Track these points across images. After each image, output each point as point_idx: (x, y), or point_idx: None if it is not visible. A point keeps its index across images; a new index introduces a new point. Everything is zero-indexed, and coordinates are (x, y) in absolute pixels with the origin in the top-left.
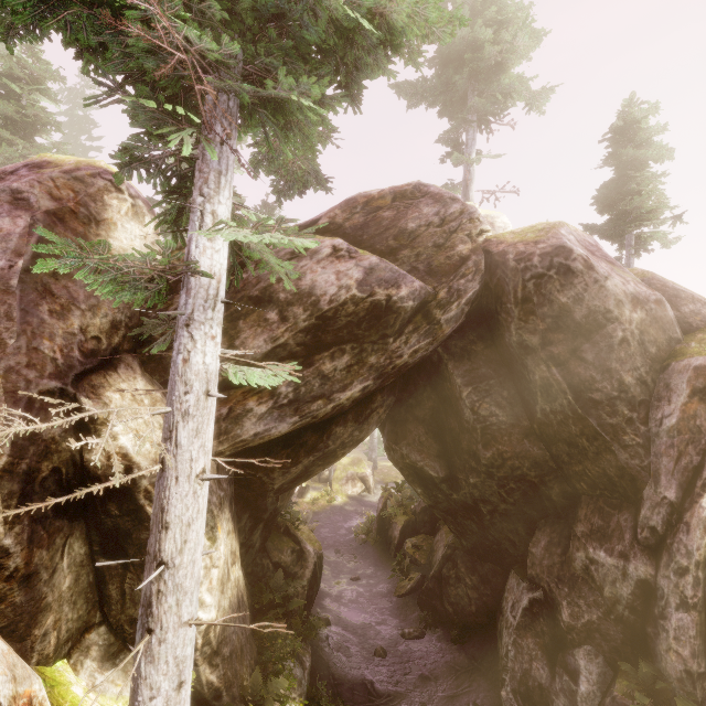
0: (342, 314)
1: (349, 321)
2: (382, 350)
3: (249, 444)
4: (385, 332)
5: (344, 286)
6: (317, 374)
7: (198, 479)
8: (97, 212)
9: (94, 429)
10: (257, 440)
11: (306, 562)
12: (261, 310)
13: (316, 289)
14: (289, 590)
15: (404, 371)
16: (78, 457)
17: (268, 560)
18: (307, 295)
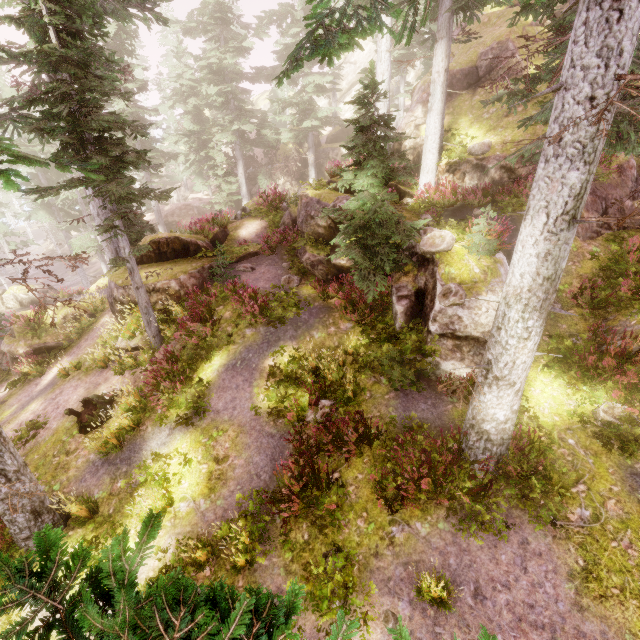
0: None
1: None
2: None
3: None
4: None
5: None
6: None
7: None
8: None
9: None
10: None
11: None
12: None
13: None
14: None
15: None
16: None
17: None
18: None
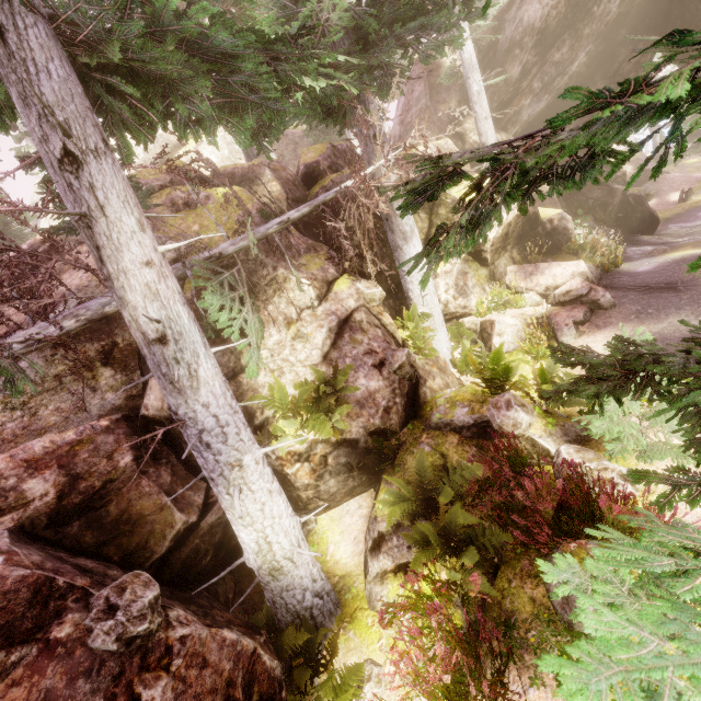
0: (550, 22)
1: (557, 22)
2: (591, 21)
3: (528, 122)
4: (587, 8)
5: (543, 6)
6: (551, 66)
7: (485, 120)
8: (438, 63)
9: (464, 138)
10: (531, 118)
11: (614, 194)
12: (511, 53)
13: (531, 21)
14: (590, 200)
15: (632, 18)
16: (463, 148)
17: (583, 198)
18: (528, 27)
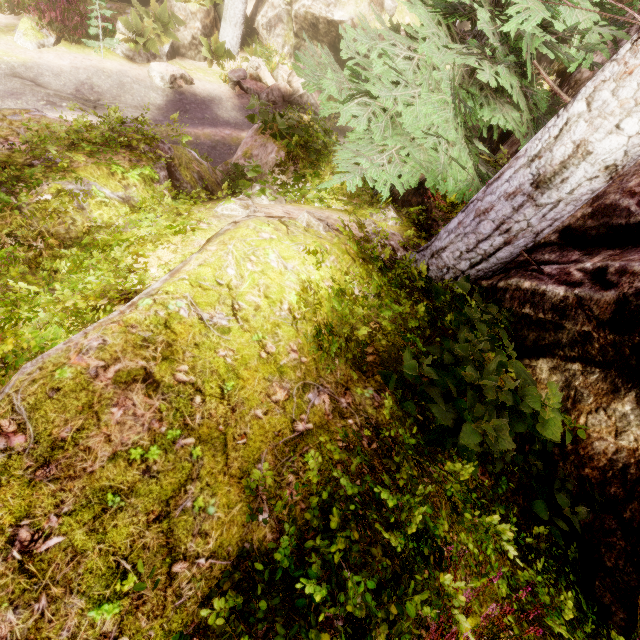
0: None
1: None
2: None
3: None
4: None
5: None
6: None
7: None
8: None
9: None
10: None
11: None
12: None
13: None
14: None
15: None
16: None
17: None
18: None
